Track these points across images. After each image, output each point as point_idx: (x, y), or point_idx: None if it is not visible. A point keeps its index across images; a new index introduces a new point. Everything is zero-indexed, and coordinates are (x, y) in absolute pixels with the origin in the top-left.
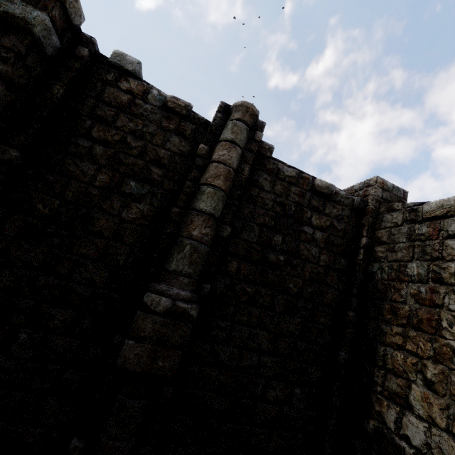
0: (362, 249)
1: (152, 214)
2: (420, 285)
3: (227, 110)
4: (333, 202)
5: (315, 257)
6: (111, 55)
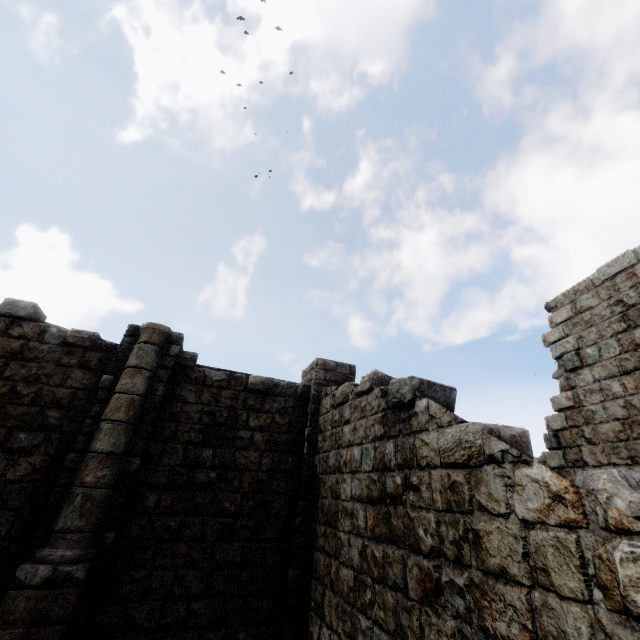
0: (307, 442)
1: (47, 465)
2: (333, 476)
3: (137, 332)
4: (273, 396)
5: (255, 463)
6: (1, 305)
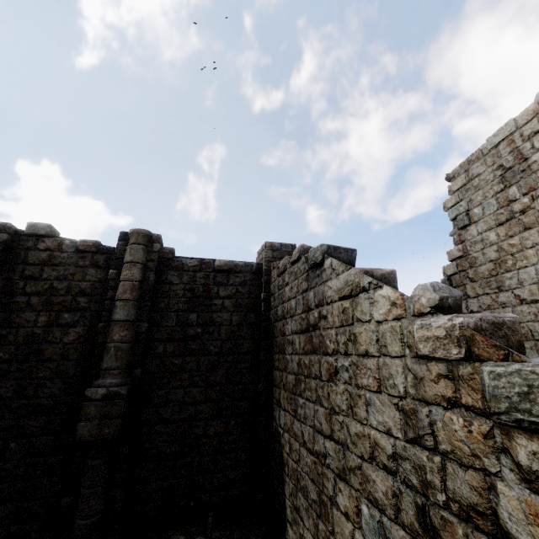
0: (263, 303)
1: (87, 332)
2: (281, 322)
3: (126, 237)
4: (235, 274)
5: (227, 320)
6: (26, 228)
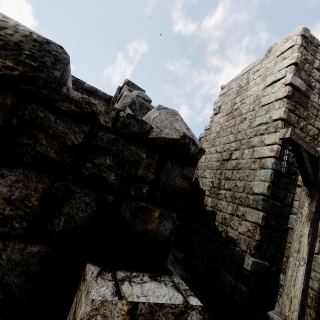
0: None
1: None
2: None
3: None
4: (94, 95)
5: None
6: None
